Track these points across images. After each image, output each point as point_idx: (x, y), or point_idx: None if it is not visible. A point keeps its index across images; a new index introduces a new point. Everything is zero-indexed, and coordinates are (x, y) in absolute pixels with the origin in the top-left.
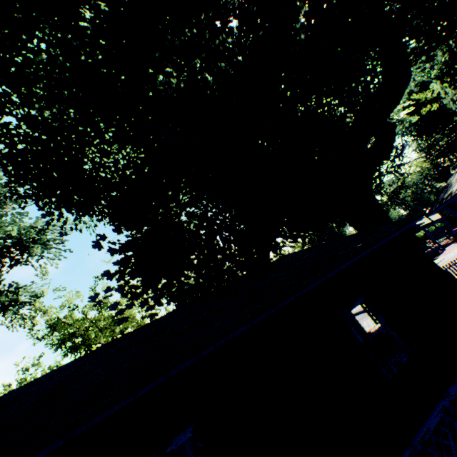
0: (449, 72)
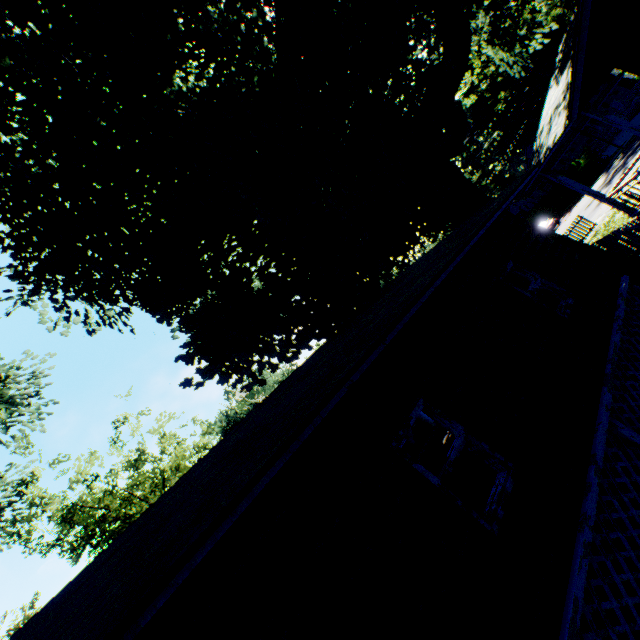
0: (498, 33)
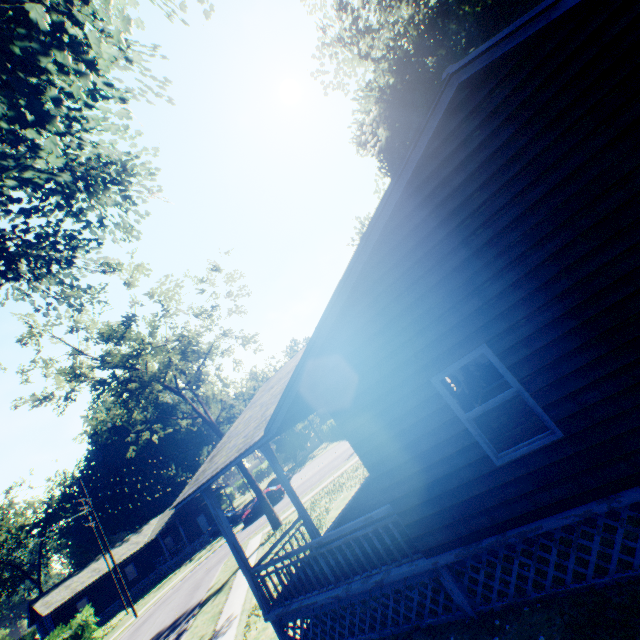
0: None
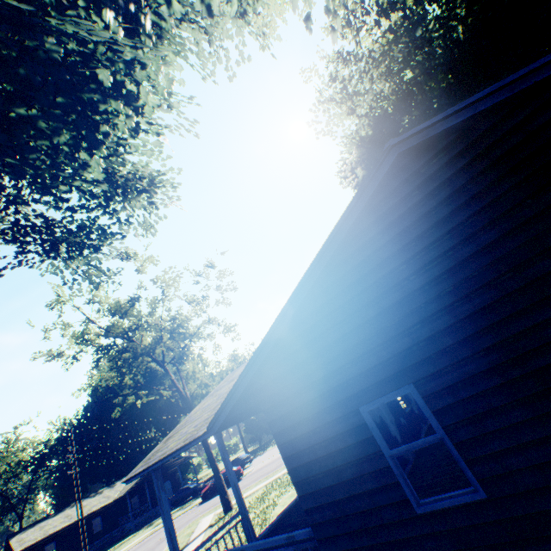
0: None
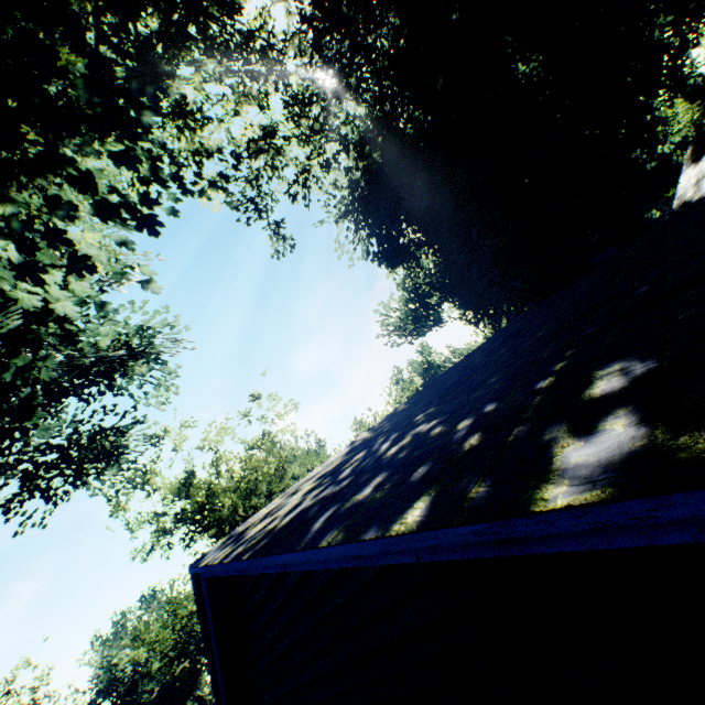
0: None
